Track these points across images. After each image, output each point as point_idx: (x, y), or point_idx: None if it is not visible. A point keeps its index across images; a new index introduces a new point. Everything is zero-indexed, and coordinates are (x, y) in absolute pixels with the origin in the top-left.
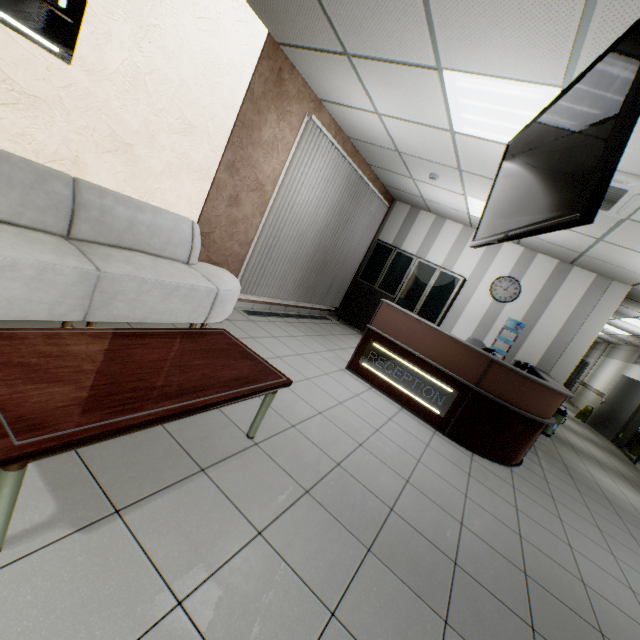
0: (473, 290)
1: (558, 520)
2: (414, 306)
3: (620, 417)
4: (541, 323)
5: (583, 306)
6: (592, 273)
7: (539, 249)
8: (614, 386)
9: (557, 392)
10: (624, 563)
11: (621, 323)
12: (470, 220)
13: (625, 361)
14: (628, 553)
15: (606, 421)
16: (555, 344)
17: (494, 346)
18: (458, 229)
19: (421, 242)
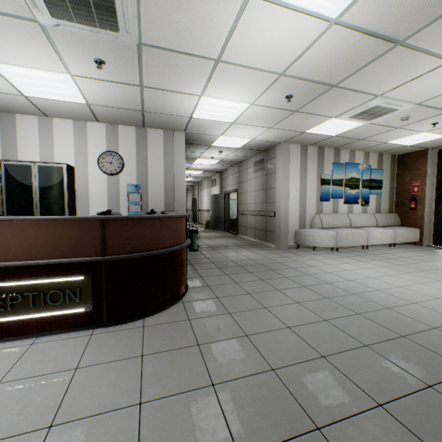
0: (86, 174)
1: (229, 316)
2: (32, 212)
3: (221, 216)
4: (151, 178)
5: (168, 155)
6: (161, 130)
7: (116, 120)
8: (211, 202)
9: (177, 217)
10: (273, 307)
11: (196, 166)
12: (36, 106)
13: (209, 188)
14: (269, 295)
15: (217, 222)
16: (167, 189)
17: (131, 211)
18: (35, 121)
19: (1, 145)
